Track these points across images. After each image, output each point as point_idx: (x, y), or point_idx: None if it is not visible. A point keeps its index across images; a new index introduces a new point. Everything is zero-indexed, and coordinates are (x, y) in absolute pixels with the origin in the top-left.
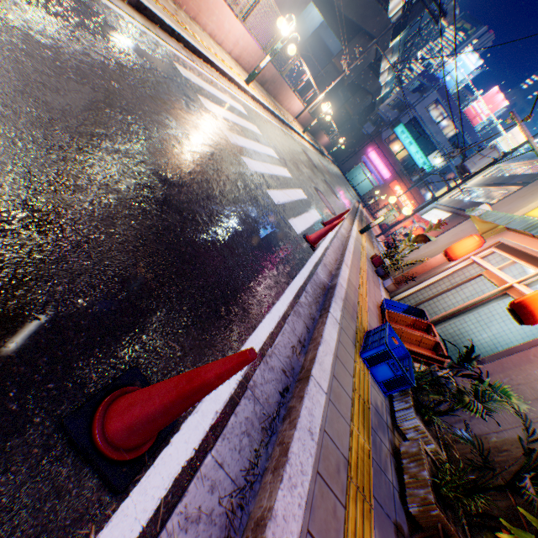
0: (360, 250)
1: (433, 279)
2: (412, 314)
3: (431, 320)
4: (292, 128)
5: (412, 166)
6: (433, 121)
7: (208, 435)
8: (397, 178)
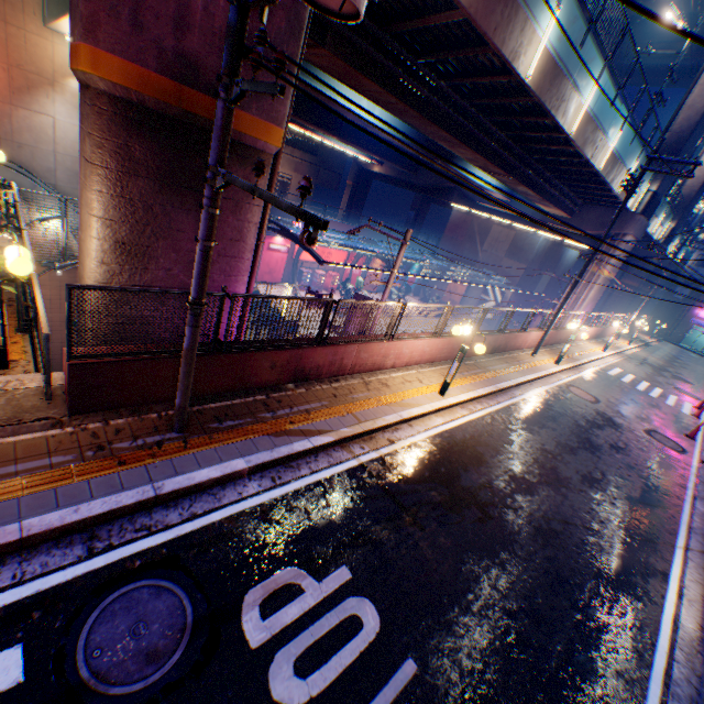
0: None
1: None
2: None
3: None
4: (623, 350)
5: None
6: None
7: (700, 442)
8: None
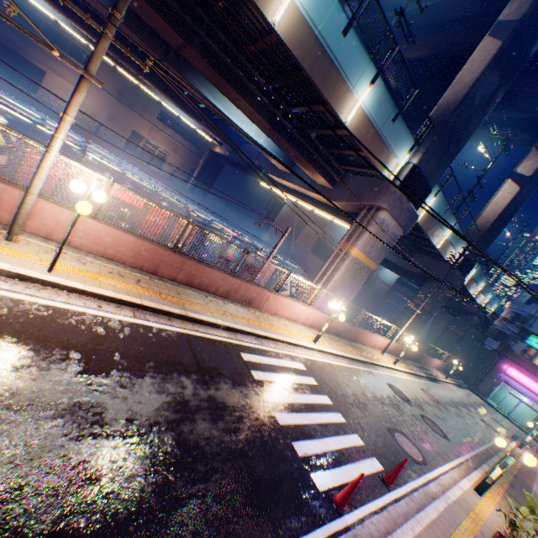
0: (458, 520)
1: None
2: None
3: None
4: (373, 362)
5: None
6: None
7: None
8: None
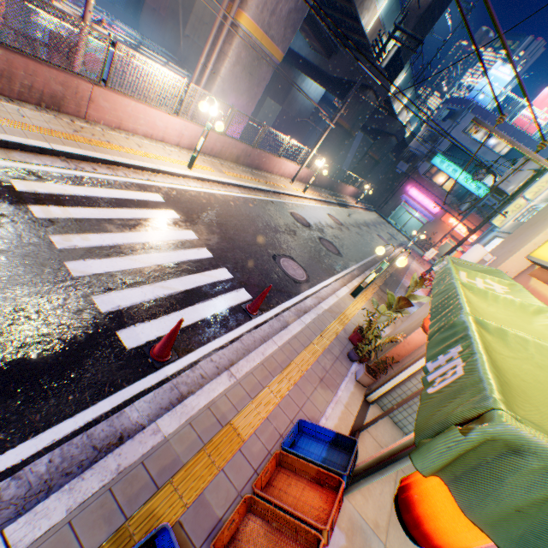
0: (325, 326)
1: (414, 367)
2: (344, 447)
3: (366, 463)
4: (278, 192)
5: (463, 194)
6: (475, 142)
7: None
8: (448, 210)
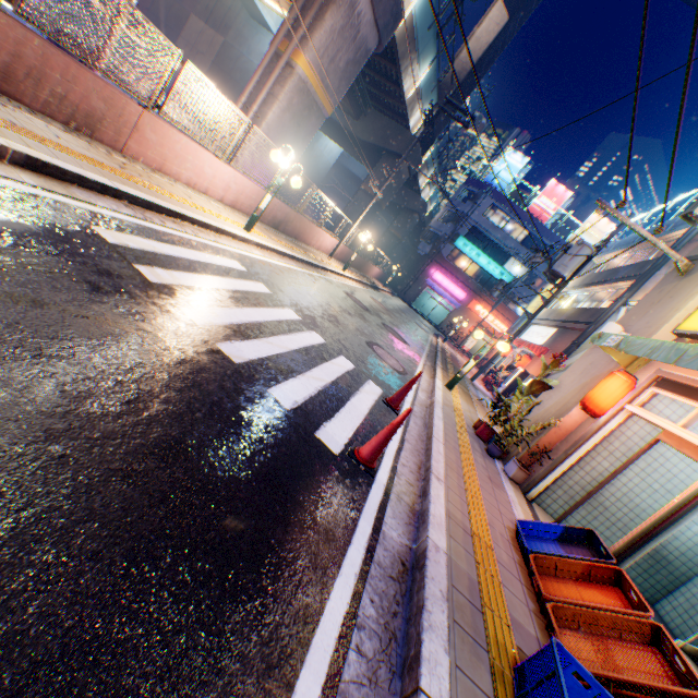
0: (454, 421)
1: (580, 451)
2: (575, 540)
3: (614, 549)
4: (325, 268)
5: (488, 279)
6: (496, 226)
7: None
8: (475, 296)
